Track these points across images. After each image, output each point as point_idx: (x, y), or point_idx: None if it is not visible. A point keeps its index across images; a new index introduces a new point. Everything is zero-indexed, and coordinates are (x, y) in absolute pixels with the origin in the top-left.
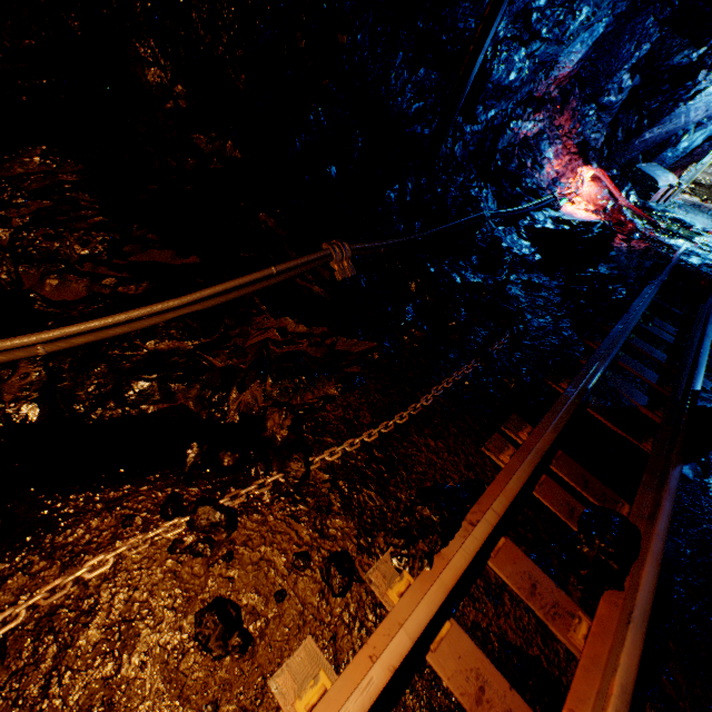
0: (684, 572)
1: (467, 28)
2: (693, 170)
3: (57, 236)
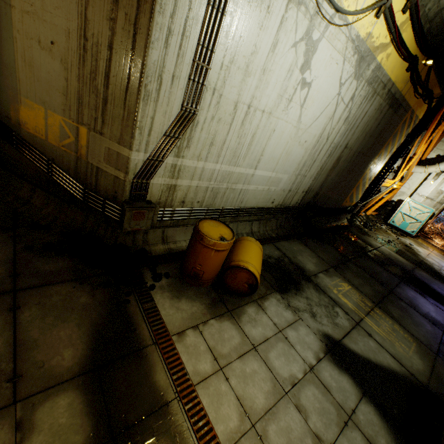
0: None
1: None
2: None
3: None
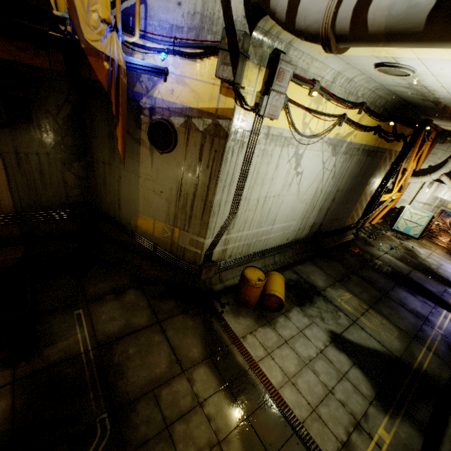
0: None
1: None
2: None
3: None
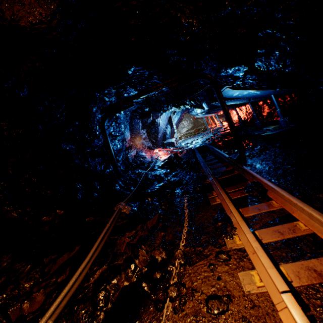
0: (272, 179)
1: (100, 144)
2: (175, 135)
3: (16, 286)
